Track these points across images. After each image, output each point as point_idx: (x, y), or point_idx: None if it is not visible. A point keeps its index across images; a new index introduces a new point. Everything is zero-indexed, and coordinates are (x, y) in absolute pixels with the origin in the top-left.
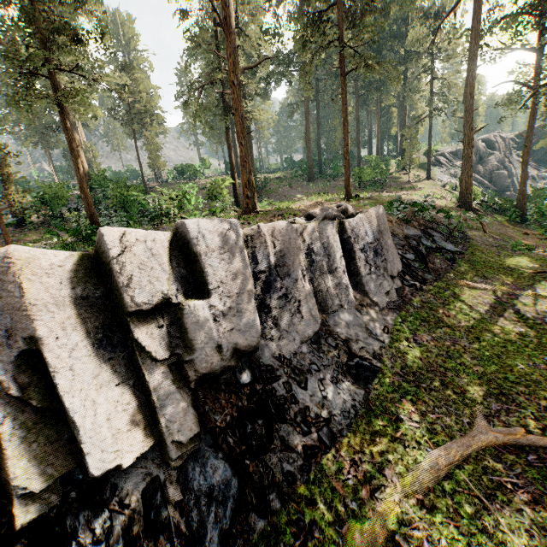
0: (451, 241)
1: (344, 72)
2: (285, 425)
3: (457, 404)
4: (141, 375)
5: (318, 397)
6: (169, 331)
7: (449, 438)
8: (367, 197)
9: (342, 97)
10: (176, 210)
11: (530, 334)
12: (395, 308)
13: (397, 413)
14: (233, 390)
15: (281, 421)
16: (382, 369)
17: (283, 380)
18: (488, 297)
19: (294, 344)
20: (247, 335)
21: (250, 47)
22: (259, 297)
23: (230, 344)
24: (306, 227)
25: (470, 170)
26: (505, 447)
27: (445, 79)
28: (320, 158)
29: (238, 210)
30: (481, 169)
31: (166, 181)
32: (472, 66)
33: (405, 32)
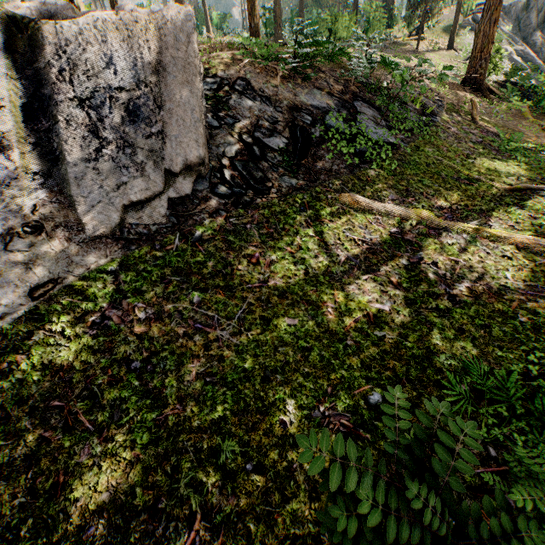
0: (391, 125)
1: None
2: None
3: None
4: None
5: None
6: None
7: None
8: None
9: None
10: None
11: (395, 321)
12: (133, 240)
13: None
14: None
15: None
16: None
17: None
18: (381, 228)
19: None
20: None
21: None
22: None
23: None
24: None
25: (497, 10)
26: None
27: None
28: (301, 9)
29: None
30: (538, 39)
31: None
32: None
33: None
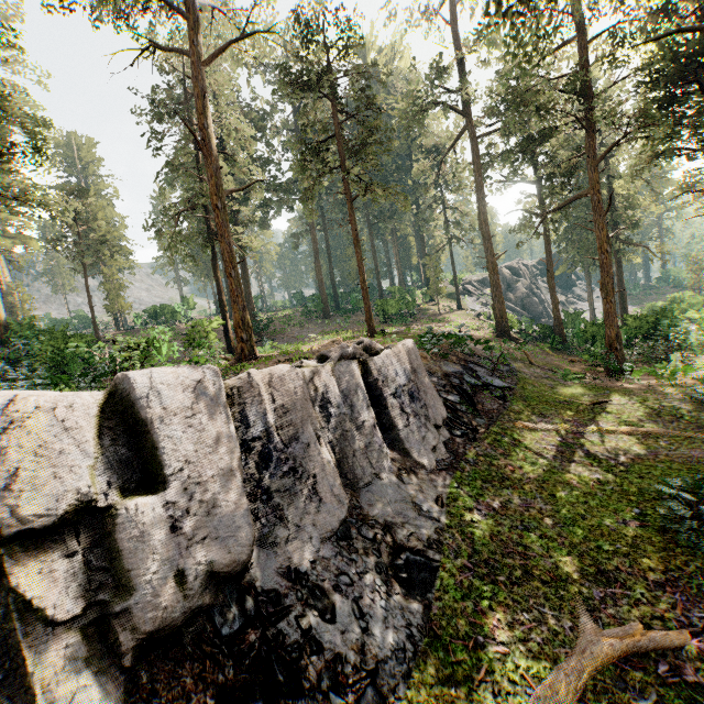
0: (497, 375)
1: (349, 197)
2: (302, 701)
3: (551, 600)
4: (20, 661)
5: (354, 633)
6: (88, 559)
7: (551, 661)
8: (395, 331)
9: (350, 223)
10: (138, 364)
11: (609, 481)
12: (447, 469)
13: (473, 634)
14: (208, 651)
15: (295, 695)
16: (443, 564)
17: (296, 613)
18: (552, 439)
19: (311, 545)
20: (231, 544)
21: (240, 172)
22: (253, 477)
23: (200, 566)
24: (317, 371)
25: (501, 297)
26: (626, 658)
27: (458, 209)
28: (335, 291)
29: (230, 358)
30: (512, 297)
31: (131, 328)
32: (480, 195)
33: (410, 166)
